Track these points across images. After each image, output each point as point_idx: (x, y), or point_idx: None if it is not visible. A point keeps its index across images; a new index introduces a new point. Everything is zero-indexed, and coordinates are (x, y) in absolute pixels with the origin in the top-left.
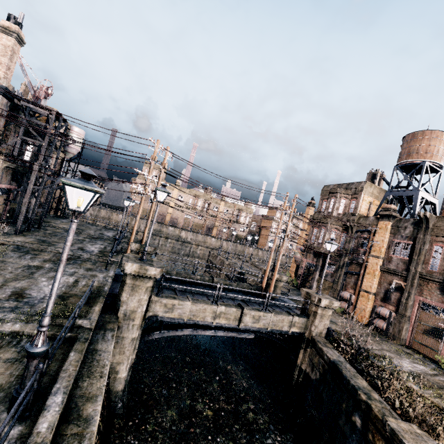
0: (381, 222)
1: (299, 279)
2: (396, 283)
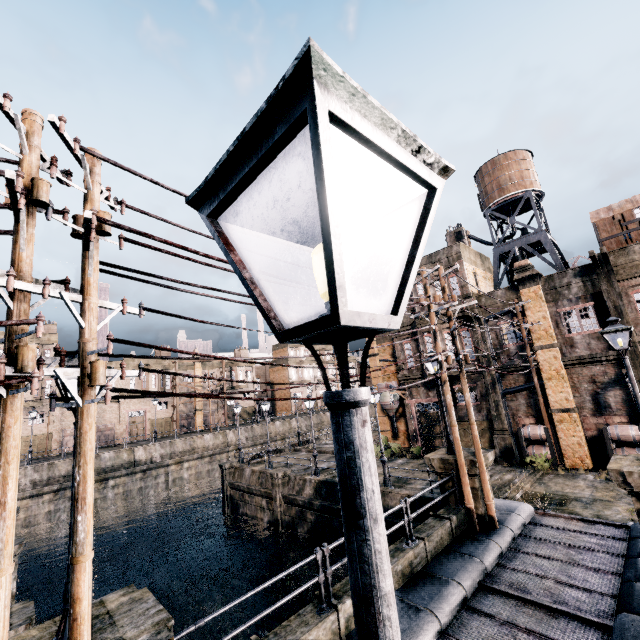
0: (524, 290)
1: (418, 441)
2: (603, 375)
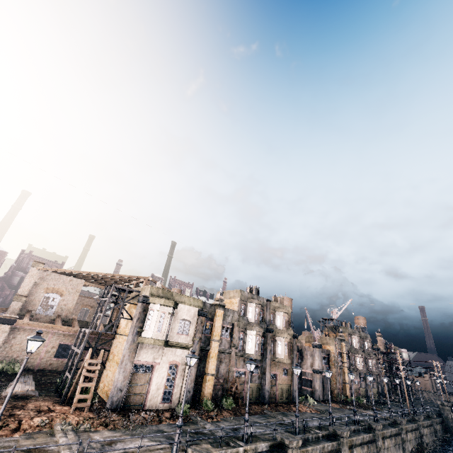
0: None
1: None
2: None
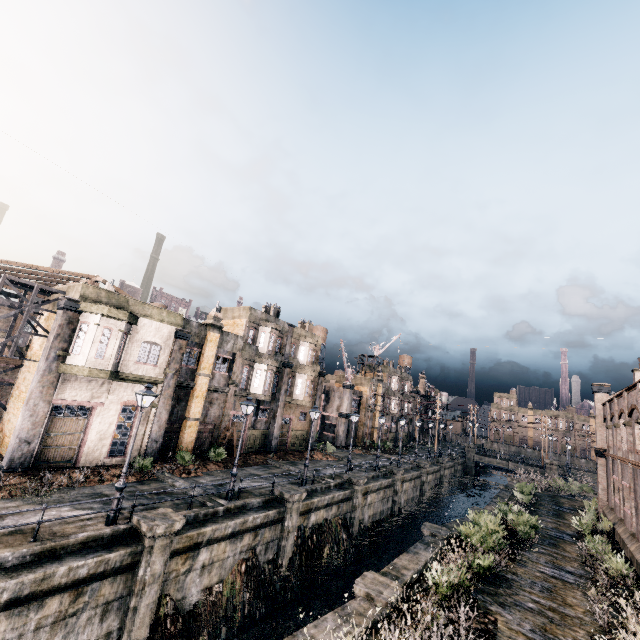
0: None
1: None
2: None
